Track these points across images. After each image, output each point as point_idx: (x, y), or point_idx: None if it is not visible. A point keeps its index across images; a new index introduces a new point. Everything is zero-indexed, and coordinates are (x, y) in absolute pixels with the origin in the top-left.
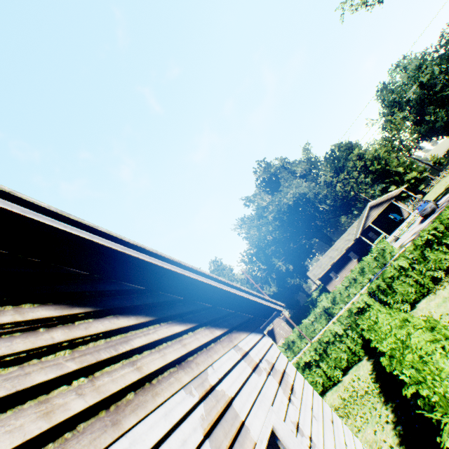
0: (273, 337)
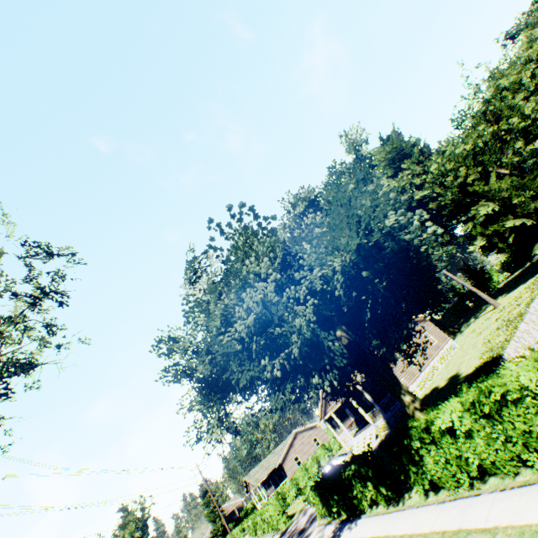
0: (284, 470)
